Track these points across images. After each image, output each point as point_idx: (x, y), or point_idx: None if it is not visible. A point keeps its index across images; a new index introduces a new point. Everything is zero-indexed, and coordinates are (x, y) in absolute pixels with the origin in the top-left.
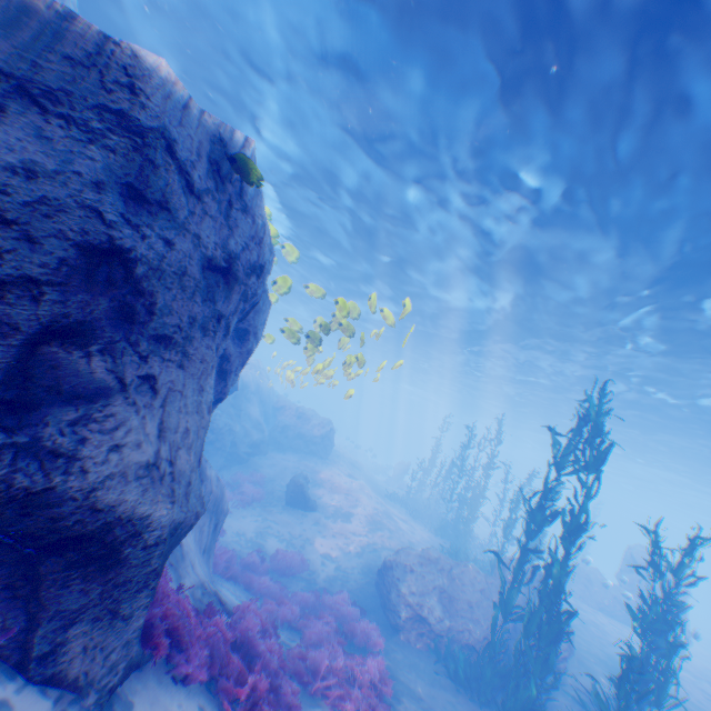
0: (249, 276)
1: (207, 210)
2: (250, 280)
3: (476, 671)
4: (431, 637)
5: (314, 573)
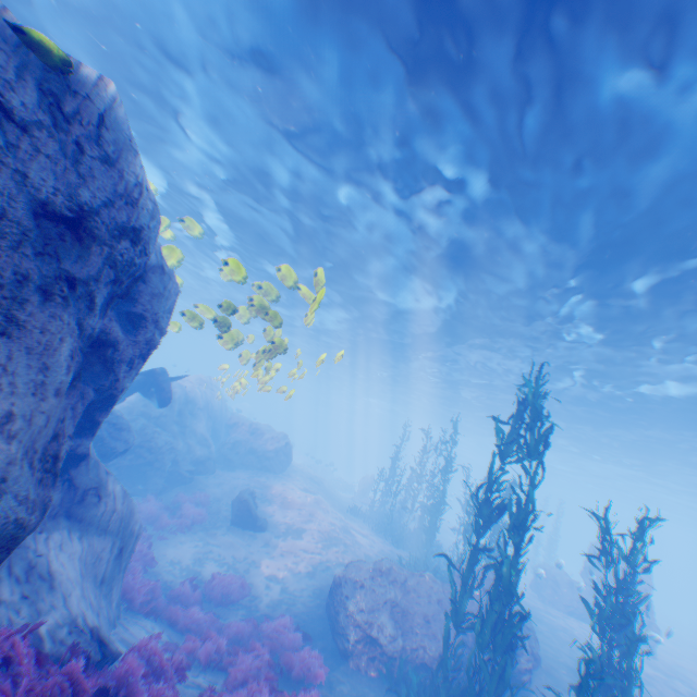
0: (119, 239)
1: (39, 146)
2: (121, 245)
3: (430, 696)
4: (384, 660)
5: (258, 600)
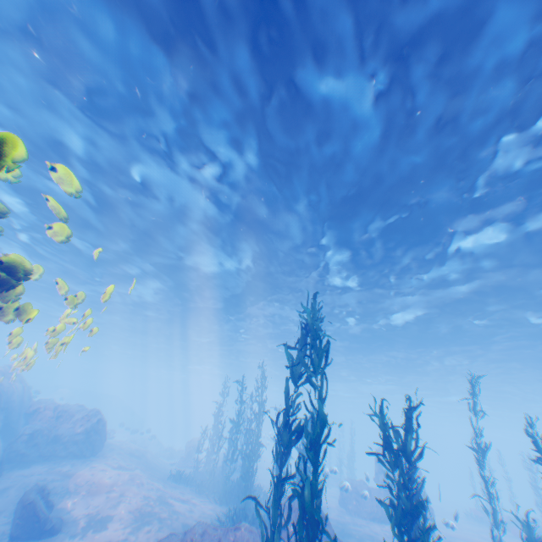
0: None
1: None
2: None
3: None
4: None
5: None
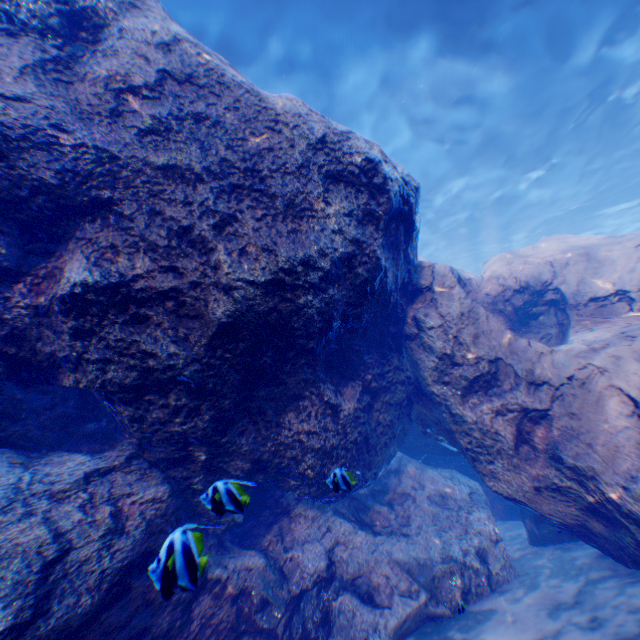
0: None
1: None
2: None
3: None
4: None
5: None
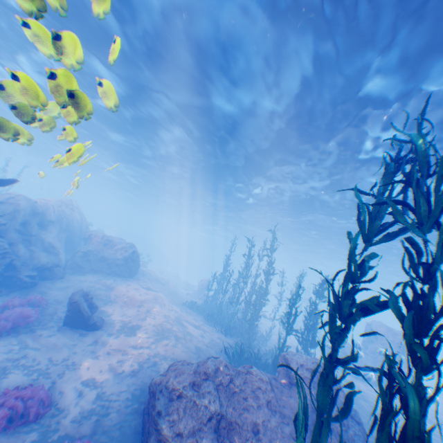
0: None
1: None
2: None
3: None
4: None
5: (63, 414)
